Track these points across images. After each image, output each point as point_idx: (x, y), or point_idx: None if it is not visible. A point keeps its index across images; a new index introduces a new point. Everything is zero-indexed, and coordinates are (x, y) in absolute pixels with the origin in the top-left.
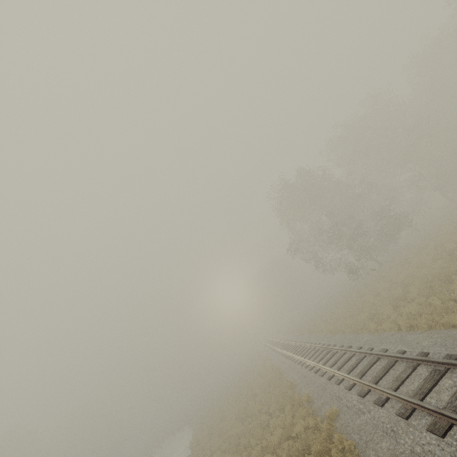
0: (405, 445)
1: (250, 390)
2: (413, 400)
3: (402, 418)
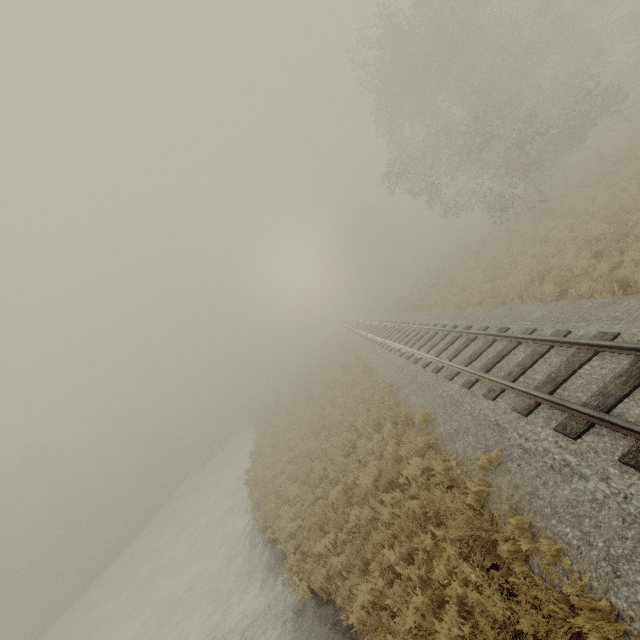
0: None
1: (327, 388)
2: None
3: None
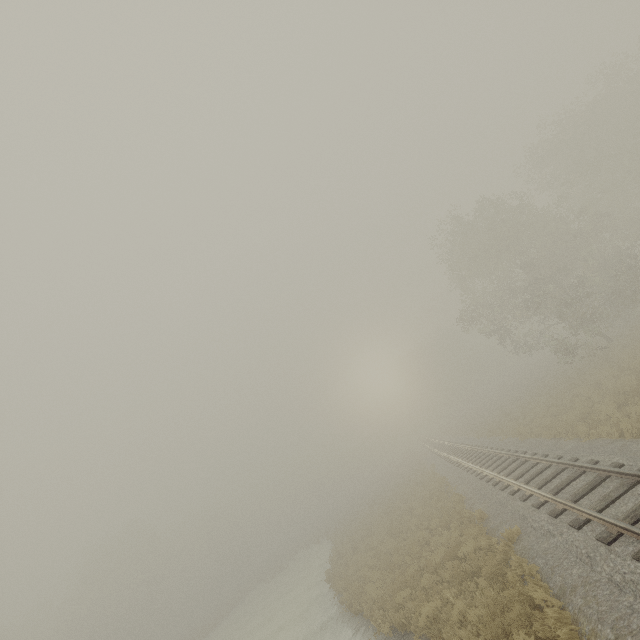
0: (601, 573)
1: (405, 502)
2: (620, 524)
3: (603, 543)
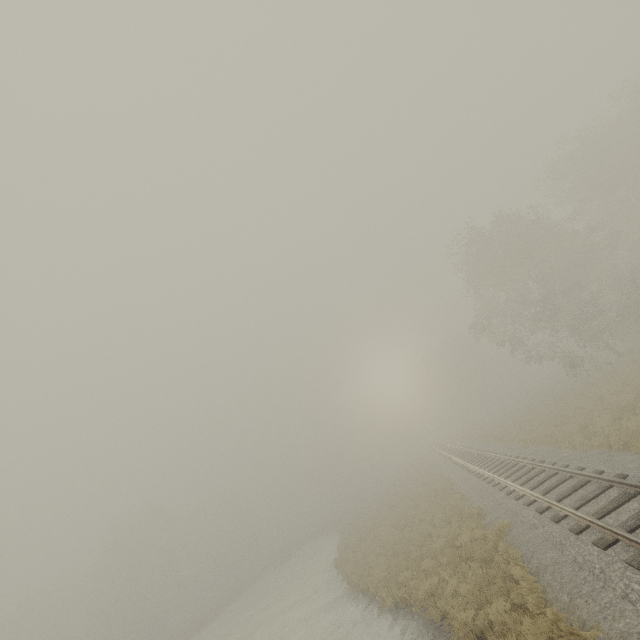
0: (568, 556)
1: (411, 499)
2: (587, 517)
3: (573, 533)
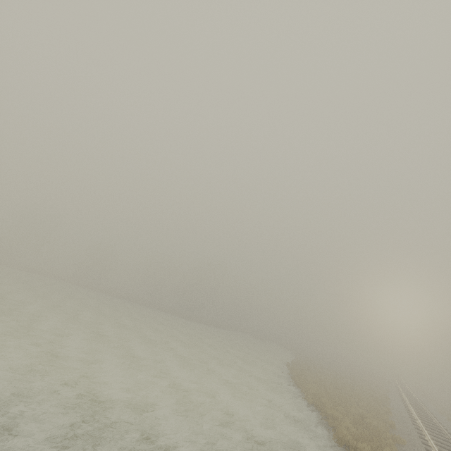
0: None
1: (352, 384)
2: None
3: None
